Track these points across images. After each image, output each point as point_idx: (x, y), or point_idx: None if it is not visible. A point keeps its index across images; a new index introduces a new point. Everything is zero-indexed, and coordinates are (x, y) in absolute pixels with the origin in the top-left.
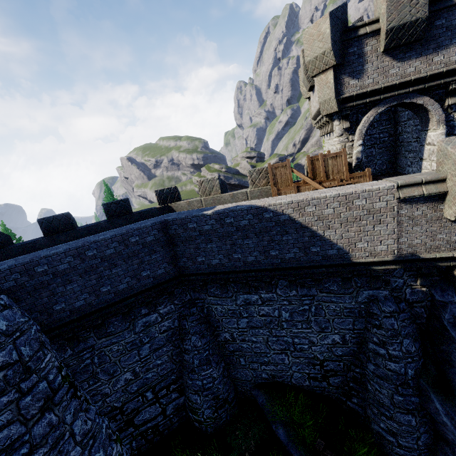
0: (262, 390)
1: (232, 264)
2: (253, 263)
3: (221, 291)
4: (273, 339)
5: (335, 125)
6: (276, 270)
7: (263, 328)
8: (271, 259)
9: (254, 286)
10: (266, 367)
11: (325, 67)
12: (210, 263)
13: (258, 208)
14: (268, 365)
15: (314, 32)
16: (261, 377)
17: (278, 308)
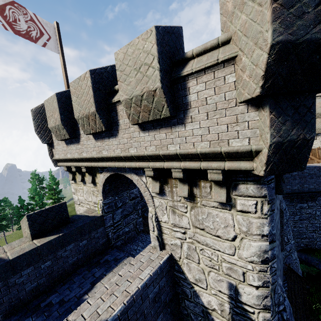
0: (302, 252)
1: (303, 189)
2: (312, 189)
3: (291, 202)
4: (310, 225)
5: (319, 137)
6: (320, 192)
7: (306, 220)
8: (320, 187)
9: (306, 200)
10: (304, 240)
11: (320, 117)
12: (292, 189)
13: (319, 167)
14: (305, 239)
15: (318, 105)
16: (300, 246)
17: (315, 210)
